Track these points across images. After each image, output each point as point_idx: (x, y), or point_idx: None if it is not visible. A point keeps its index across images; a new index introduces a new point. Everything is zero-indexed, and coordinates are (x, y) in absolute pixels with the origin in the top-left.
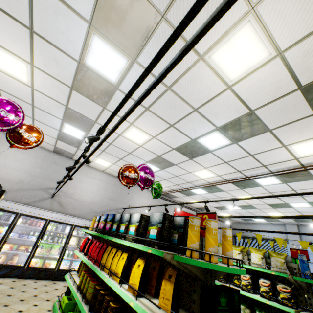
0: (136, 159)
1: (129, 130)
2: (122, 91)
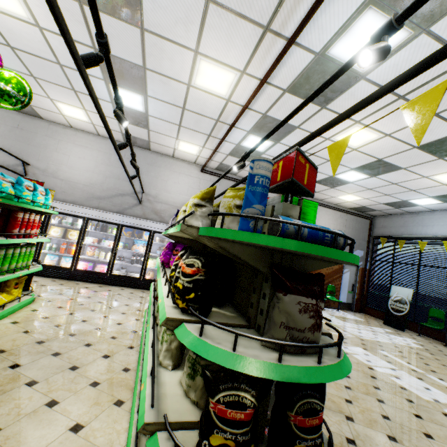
0: None
1: None
2: None
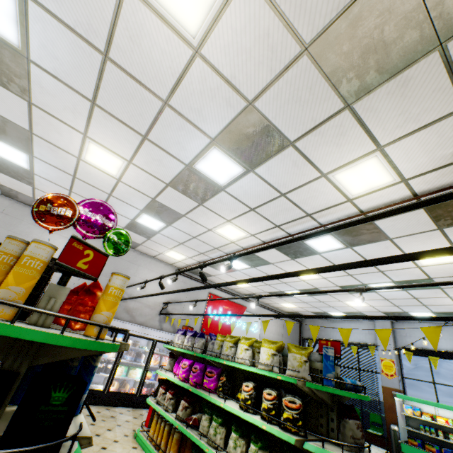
0: (124, 205)
1: (87, 148)
2: (39, 65)
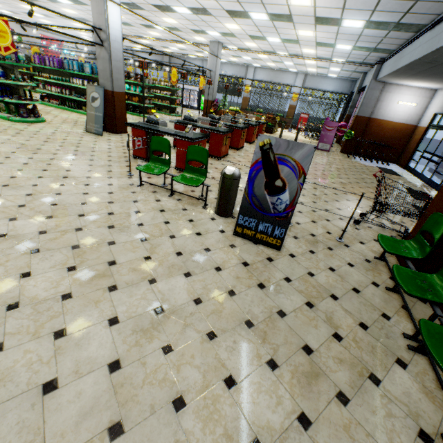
0: None
1: None
2: None
